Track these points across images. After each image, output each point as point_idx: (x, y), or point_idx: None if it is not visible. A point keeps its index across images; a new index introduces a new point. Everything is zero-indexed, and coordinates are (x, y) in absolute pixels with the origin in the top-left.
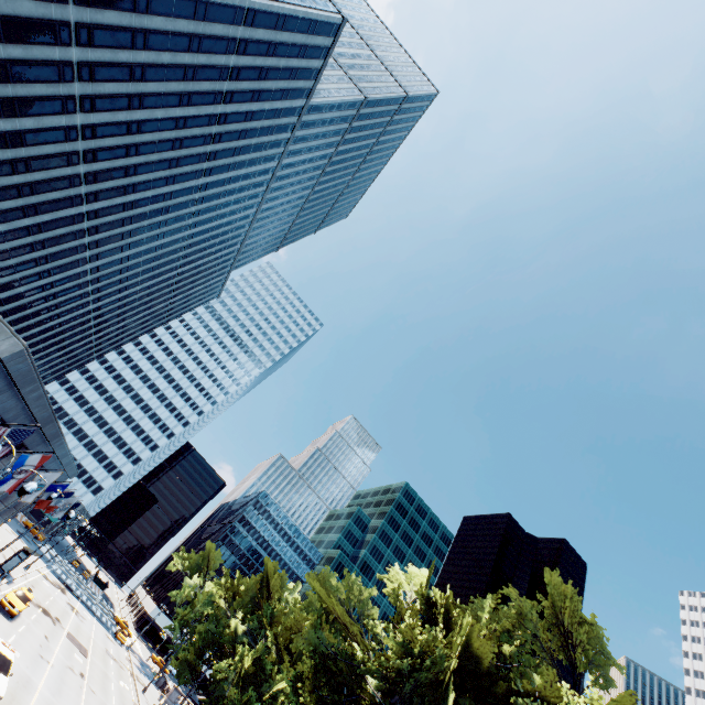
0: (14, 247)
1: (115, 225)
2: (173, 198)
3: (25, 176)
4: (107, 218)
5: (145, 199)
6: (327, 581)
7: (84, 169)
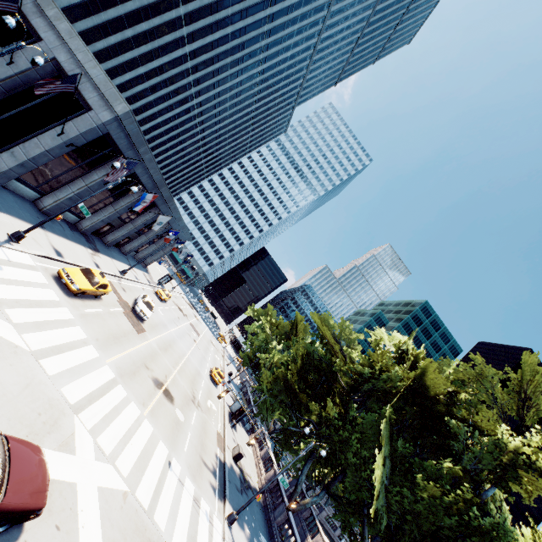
0: (151, 86)
1: (207, 63)
2: (247, 33)
3: (149, 23)
4: (202, 58)
5: (227, 37)
6: (326, 320)
7: (183, 10)
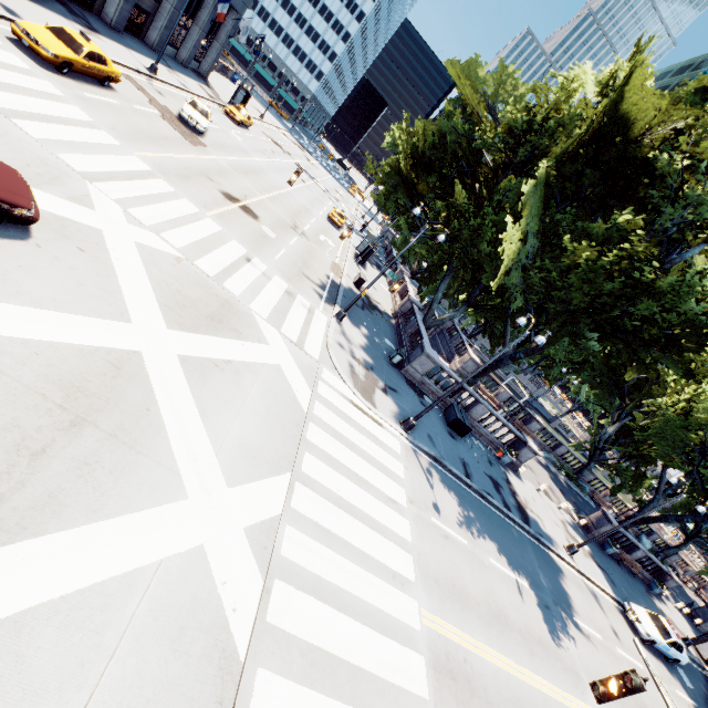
0: None
1: None
2: None
3: None
4: None
5: None
6: (474, 70)
7: None
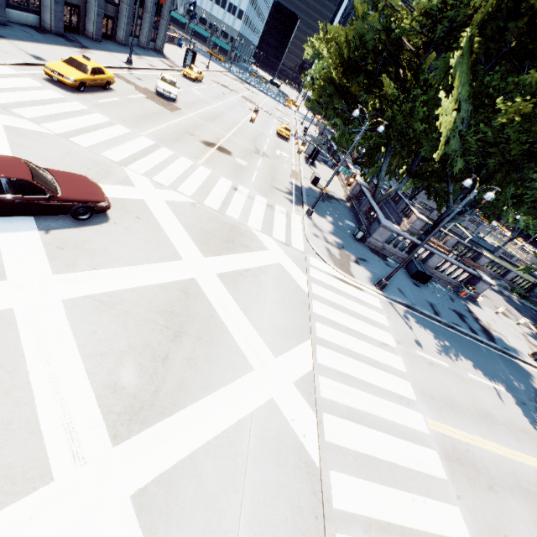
0: None
1: None
2: None
3: None
4: None
5: None
6: None
7: None
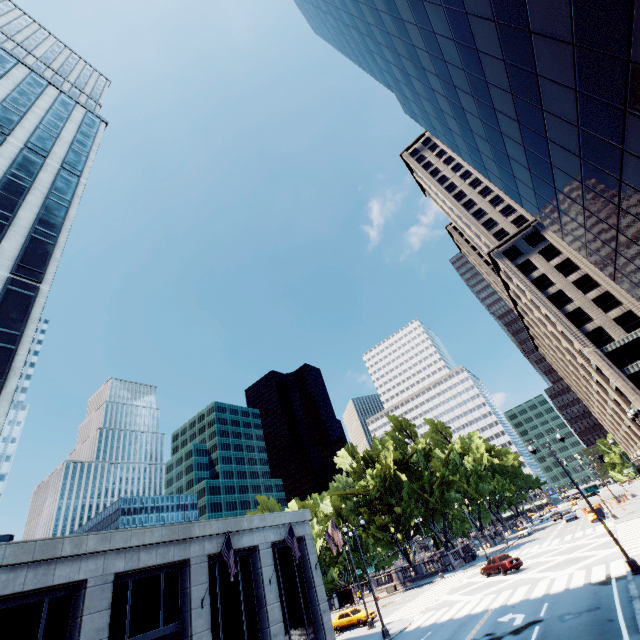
0: None
1: None
2: None
3: None
4: None
5: None
6: (333, 487)
7: None
